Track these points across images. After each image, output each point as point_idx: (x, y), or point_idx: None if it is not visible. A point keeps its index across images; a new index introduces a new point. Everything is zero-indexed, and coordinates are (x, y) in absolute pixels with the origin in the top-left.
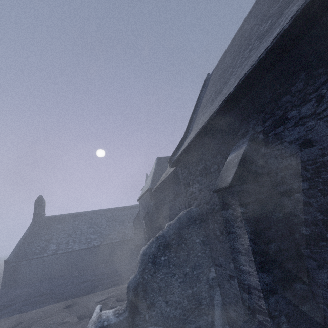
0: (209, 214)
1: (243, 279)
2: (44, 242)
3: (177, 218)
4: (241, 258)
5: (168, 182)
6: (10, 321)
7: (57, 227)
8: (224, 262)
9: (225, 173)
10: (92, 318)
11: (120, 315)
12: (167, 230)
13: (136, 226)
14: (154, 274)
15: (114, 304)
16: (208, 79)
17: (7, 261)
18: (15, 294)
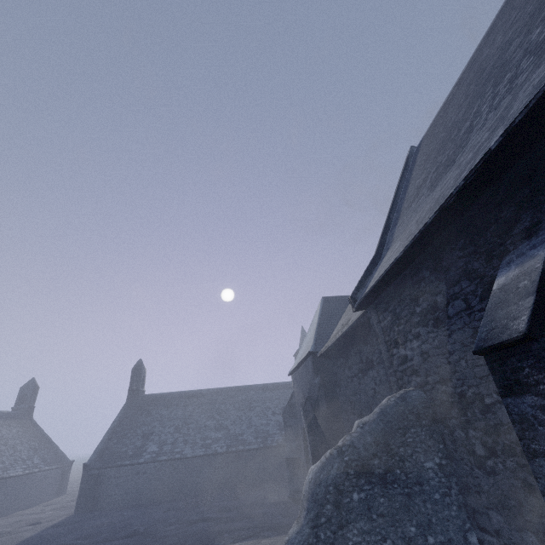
0: (451, 406)
1: None
2: (140, 438)
3: (378, 409)
4: None
5: (349, 339)
6: None
7: (161, 413)
8: (504, 525)
9: (501, 313)
10: None
11: None
12: (359, 434)
13: (287, 422)
14: (338, 530)
15: None
16: (414, 156)
17: (87, 464)
18: (92, 527)
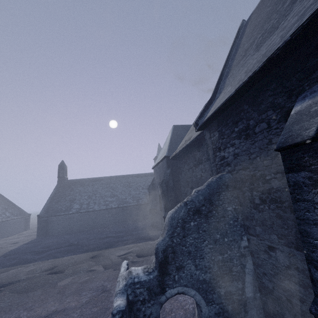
0: (246, 181)
1: (317, 256)
2: (68, 202)
3: (206, 183)
4: (317, 232)
5: (189, 149)
6: (47, 264)
7: (79, 189)
8: (262, 232)
9: (296, 127)
10: (121, 272)
11: (149, 274)
12: (196, 195)
13: (150, 192)
14: (183, 238)
15: (134, 259)
16: (244, 27)
17: (39, 215)
18: (48, 243)
